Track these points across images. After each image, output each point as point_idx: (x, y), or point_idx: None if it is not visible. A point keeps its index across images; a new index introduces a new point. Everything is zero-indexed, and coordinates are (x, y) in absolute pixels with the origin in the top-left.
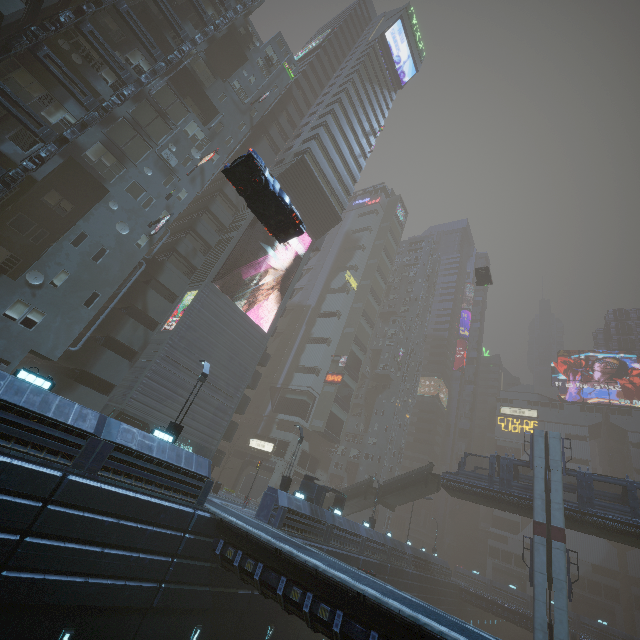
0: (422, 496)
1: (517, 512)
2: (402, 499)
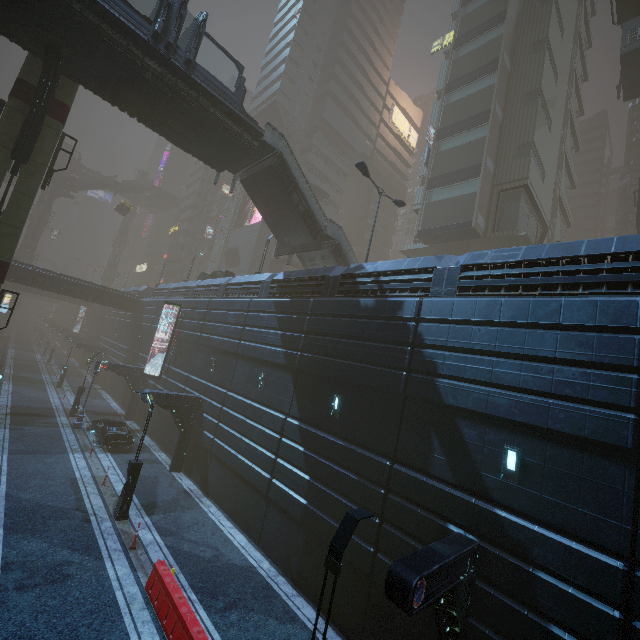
0: (289, 194)
1: (127, 80)
2: (294, 225)
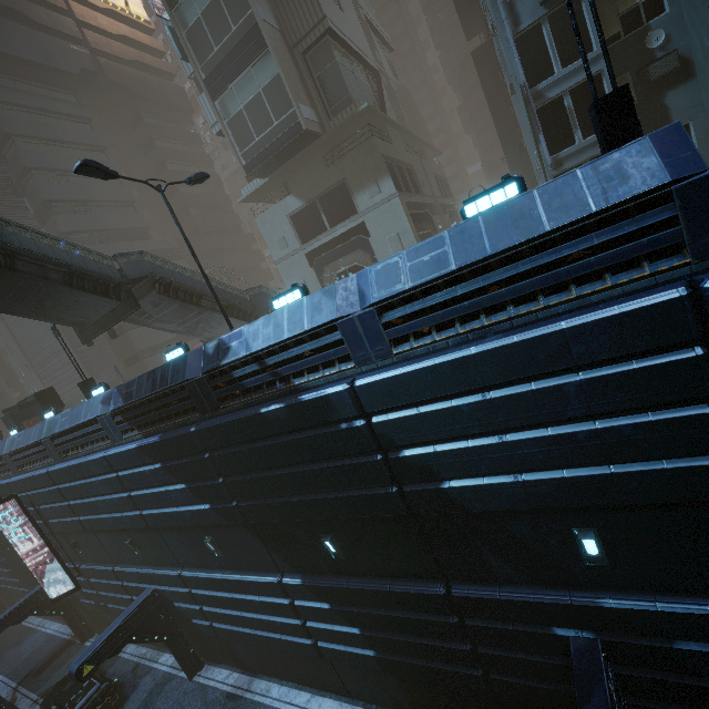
0: (11, 270)
1: None
2: (69, 299)
